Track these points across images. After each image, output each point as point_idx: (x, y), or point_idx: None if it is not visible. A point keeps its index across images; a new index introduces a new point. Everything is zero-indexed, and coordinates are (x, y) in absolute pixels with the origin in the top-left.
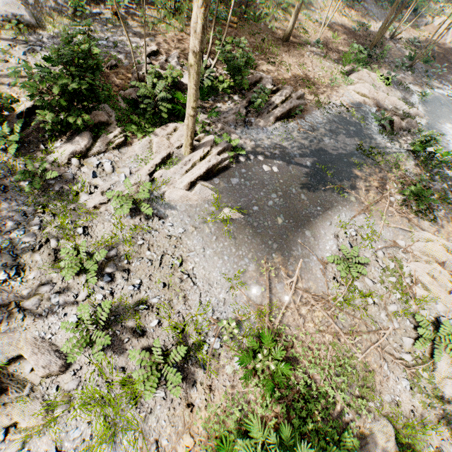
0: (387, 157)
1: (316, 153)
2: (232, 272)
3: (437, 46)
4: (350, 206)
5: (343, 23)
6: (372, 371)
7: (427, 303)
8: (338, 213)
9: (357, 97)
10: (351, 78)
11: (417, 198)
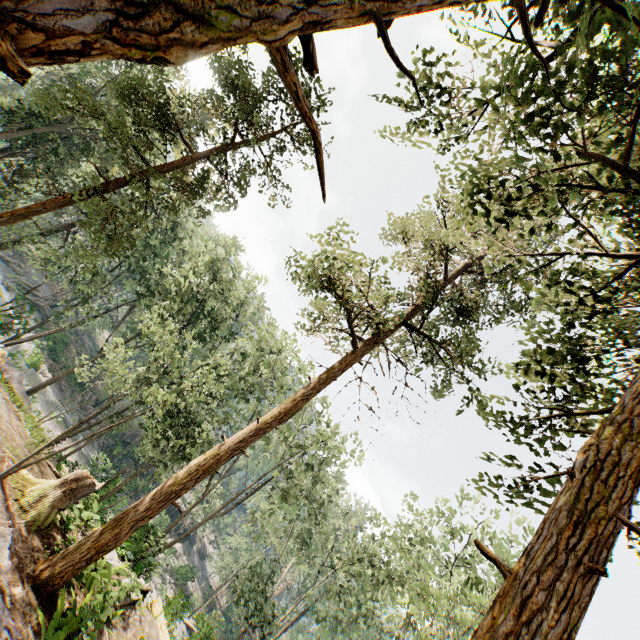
0: None
1: None
2: None
3: None
4: None
5: None
6: None
7: None
8: None
9: None
10: None
11: None
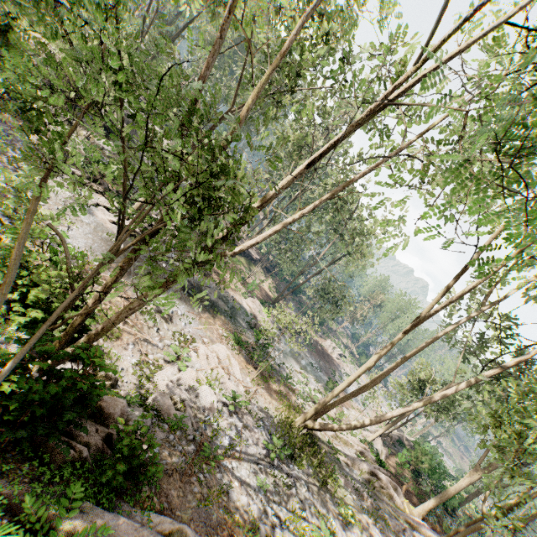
0: (238, 327)
1: (195, 286)
2: (92, 248)
3: (322, 348)
4: (191, 309)
5: (268, 292)
6: (121, 333)
7: (192, 361)
8: (180, 303)
9: (245, 304)
10: (249, 298)
11: (236, 342)
